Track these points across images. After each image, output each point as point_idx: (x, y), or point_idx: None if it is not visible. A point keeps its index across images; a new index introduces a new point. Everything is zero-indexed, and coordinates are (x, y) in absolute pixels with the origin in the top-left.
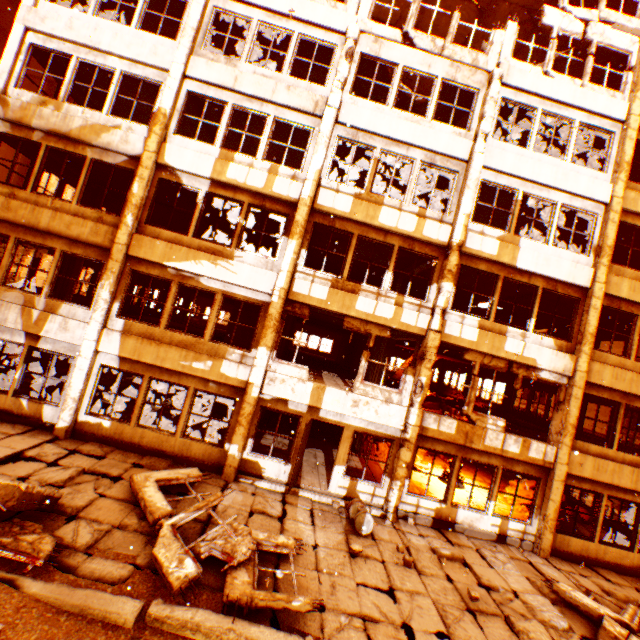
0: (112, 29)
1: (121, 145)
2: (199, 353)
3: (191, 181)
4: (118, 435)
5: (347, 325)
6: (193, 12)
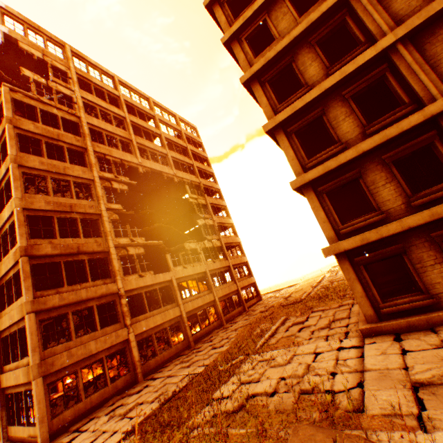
0: None
1: None
2: None
3: None
4: None
5: None
6: None
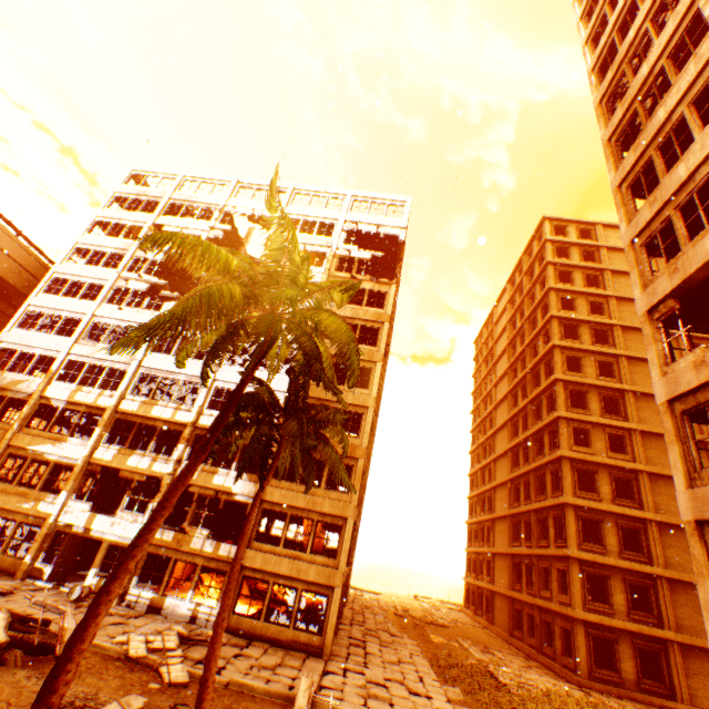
0: (43, 336)
1: (27, 389)
2: (29, 498)
3: (57, 402)
4: None
5: (122, 474)
6: (82, 325)
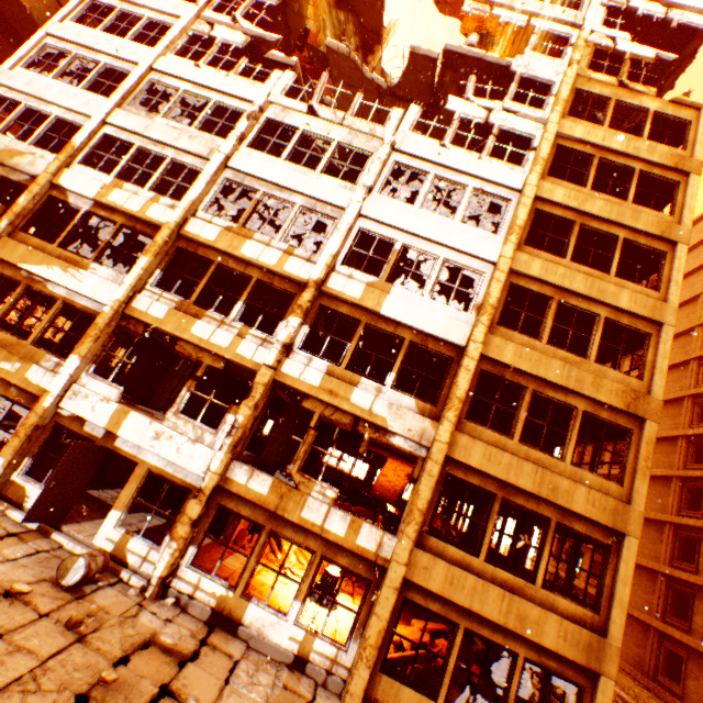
0: (63, 88)
1: (28, 166)
2: (13, 353)
3: (77, 201)
4: None
5: (179, 349)
6: (130, 80)
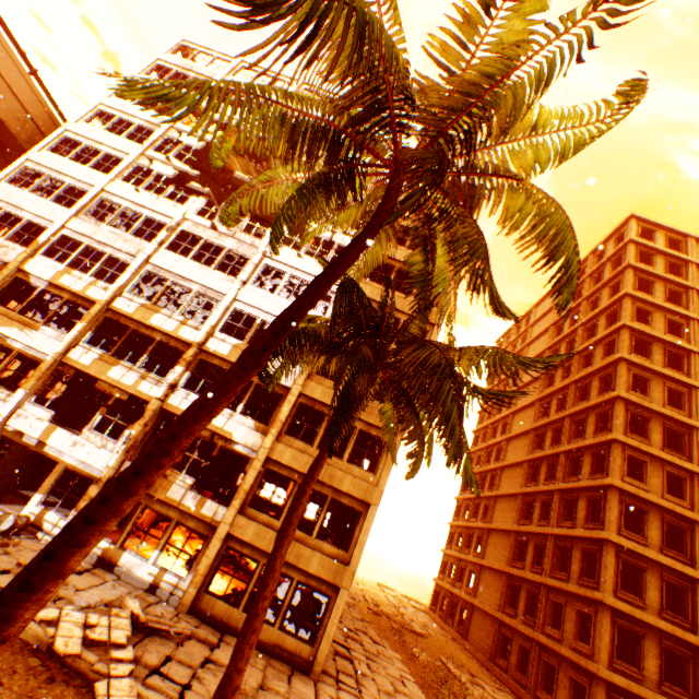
0: (36, 199)
1: (3, 256)
2: None
3: (37, 281)
4: None
5: (99, 386)
6: (86, 198)
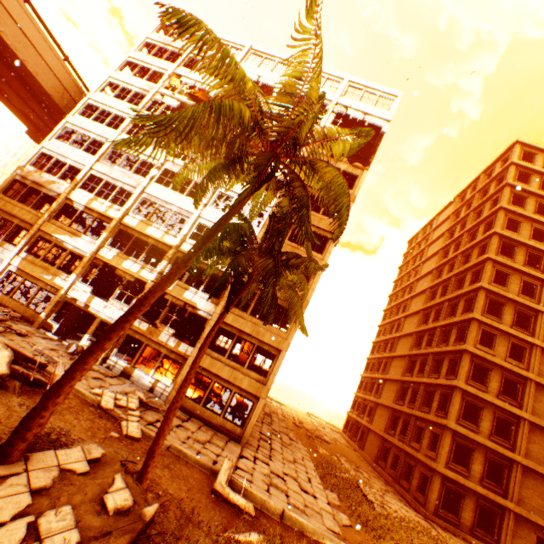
0: (74, 150)
1: (57, 189)
2: (49, 272)
3: (78, 206)
4: (2, 300)
5: (117, 272)
6: (104, 148)
